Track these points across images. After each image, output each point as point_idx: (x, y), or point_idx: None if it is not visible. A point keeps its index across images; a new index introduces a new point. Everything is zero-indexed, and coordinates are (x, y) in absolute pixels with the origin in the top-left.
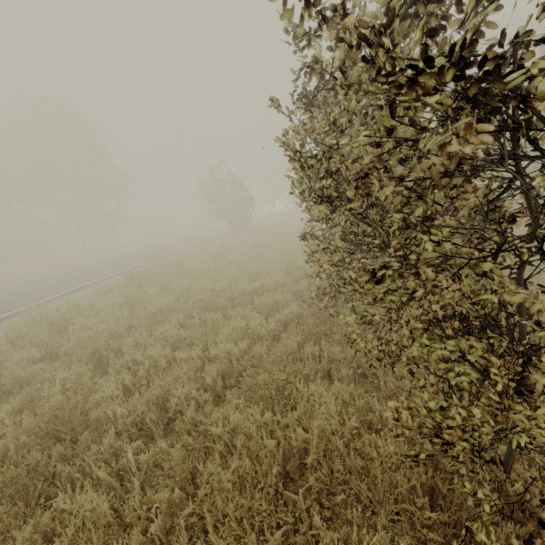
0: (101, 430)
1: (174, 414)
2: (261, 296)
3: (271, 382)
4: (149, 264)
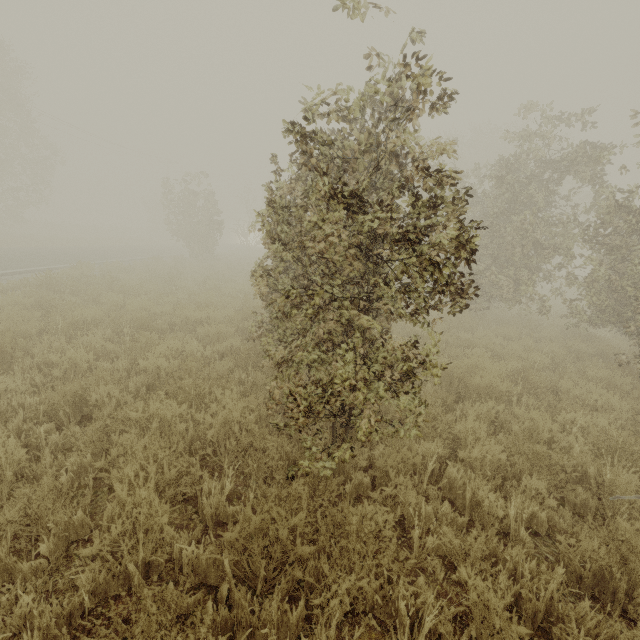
0: (6, 415)
1: (89, 415)
2: (205, 325)
3: (194, 389)
4: (72, 269)
